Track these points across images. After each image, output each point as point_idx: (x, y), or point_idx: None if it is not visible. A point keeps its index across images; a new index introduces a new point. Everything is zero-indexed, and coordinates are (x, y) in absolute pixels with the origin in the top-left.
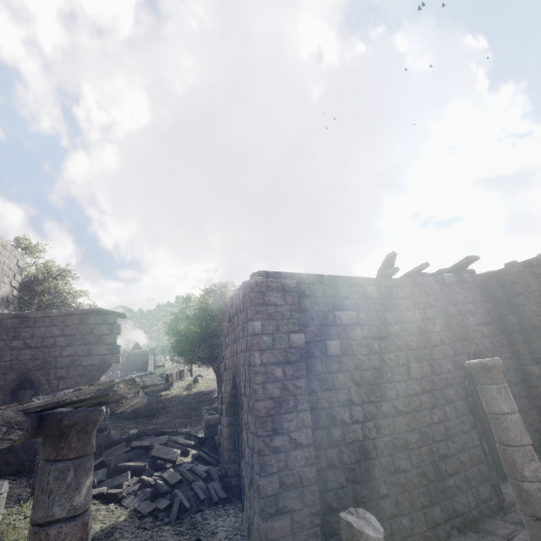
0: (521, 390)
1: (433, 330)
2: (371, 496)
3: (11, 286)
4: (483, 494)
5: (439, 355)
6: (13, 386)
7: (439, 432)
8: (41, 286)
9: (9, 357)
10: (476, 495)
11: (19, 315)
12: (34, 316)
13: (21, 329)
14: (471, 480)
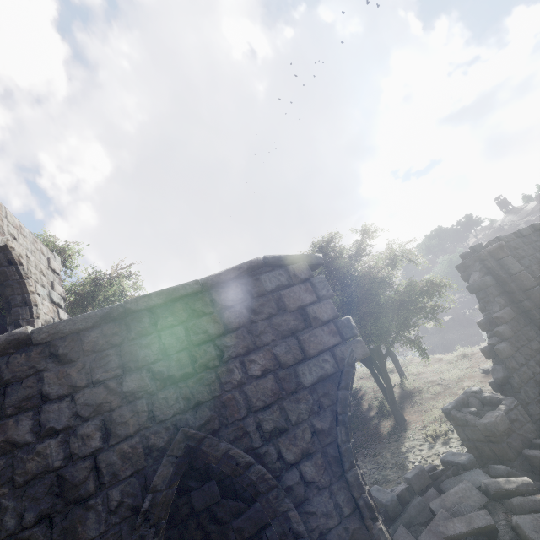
0: None
1: None
2: None
3: (52, 303)
4: None
5: None
6: (170, 500)
7: None
8: (99, 298)
9: (132, 424)
10: None
11: (111, 313)
12: (146, 306)
13: (130, 343)
14: None
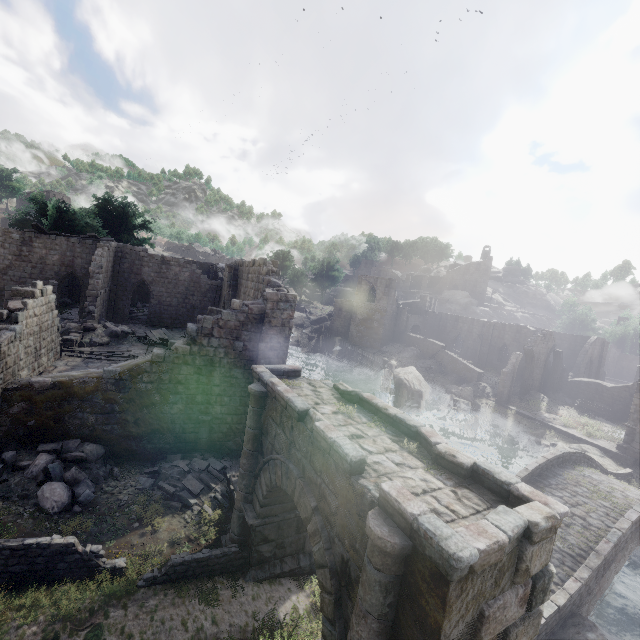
0: None
1: (50, 259)
2: None
3: None
4: None
5: (48, 269)
6: None
7: None
8: None
9: None
10: None
11: None
12: None
13: None
14: None
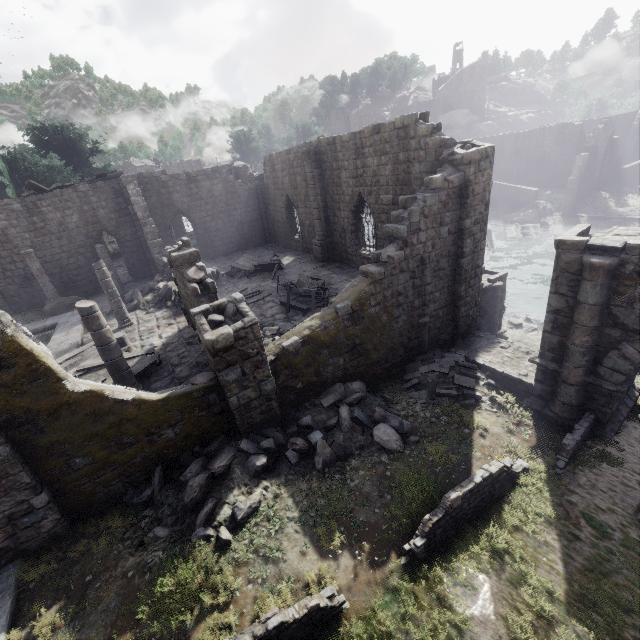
0: (134, 243)
1: (71, 222)
2: (34, 291)
3: None
4: (99, 285)
5: (75, 234)
6: None
7: (73, 267)
8: None
9: None
10: (95, 286)
11: None
12: None
13: None
14: (92, 281)
